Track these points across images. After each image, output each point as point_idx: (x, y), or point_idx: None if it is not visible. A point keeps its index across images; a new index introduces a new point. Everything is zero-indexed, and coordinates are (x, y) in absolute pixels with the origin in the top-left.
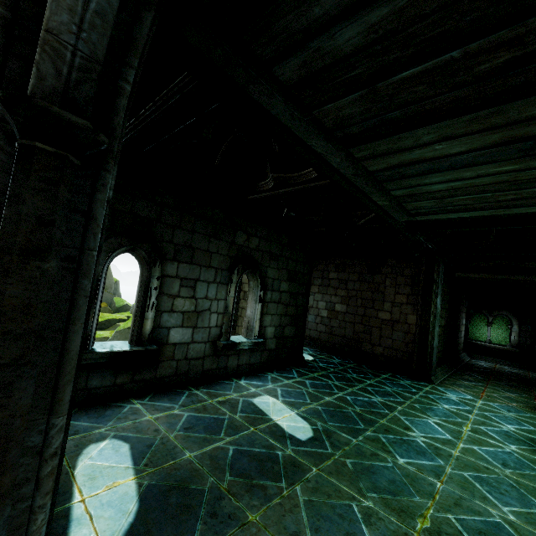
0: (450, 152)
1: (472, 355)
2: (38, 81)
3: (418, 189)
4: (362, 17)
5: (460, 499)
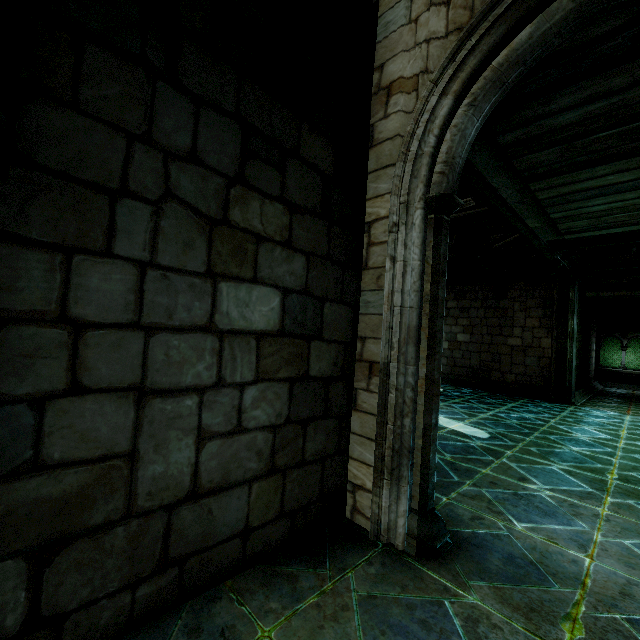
0: (619, 181)
1: (605, 383)
2: (447, 184)
3: (577, 211)
4: (583, 108)
5: (635, 467)
